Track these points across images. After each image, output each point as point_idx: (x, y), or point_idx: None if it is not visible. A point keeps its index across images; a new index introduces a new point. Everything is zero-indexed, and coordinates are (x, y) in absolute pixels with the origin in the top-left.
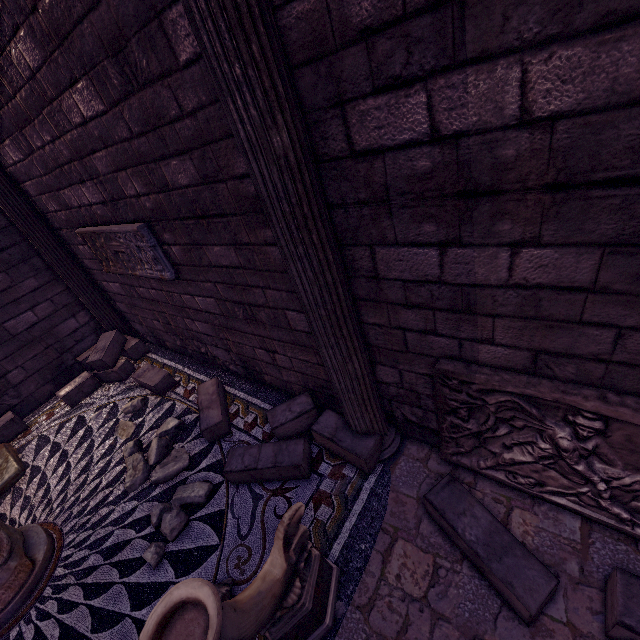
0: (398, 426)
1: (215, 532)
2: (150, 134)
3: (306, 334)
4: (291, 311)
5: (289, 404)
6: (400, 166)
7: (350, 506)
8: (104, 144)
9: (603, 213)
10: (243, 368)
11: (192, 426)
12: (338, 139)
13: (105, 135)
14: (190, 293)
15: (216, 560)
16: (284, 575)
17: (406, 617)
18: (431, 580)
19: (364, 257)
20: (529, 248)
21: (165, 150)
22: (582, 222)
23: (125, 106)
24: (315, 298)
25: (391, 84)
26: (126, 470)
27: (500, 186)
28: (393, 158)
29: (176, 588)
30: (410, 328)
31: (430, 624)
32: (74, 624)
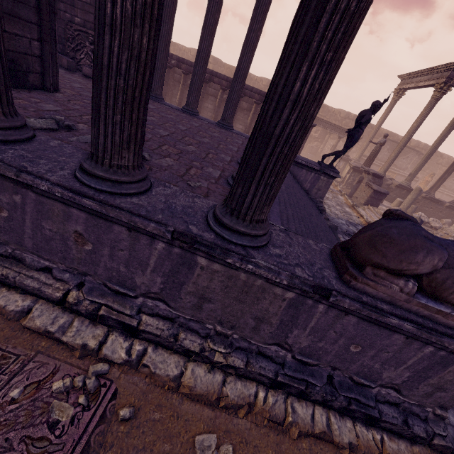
0: None
1: None
2: None
3: None
4: None
5: None
6: None
7: None
8: None
9: None
10: None
11: None
12: None
13: None
14: None
15: None
16: None
17: None
18: None
19: None
20: None
21: None
22: None
23: None
24: None
25: None
26: None
27: None
28: None
29: None
30: (62, 10)
31: None
32: None
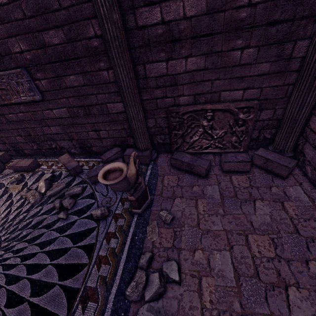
0: (155, 148)
1: (91, 199)
2: (38, 17)
3: (116, 114)
4: (110, 103)
5: (110, 151)
6: (153, 32)
7: (145, 174)
8: (1, 21)
9: (204, 45)
10: (80, 148)
11: (60, 175)
12: (132, 22)
13: (3, 16)
14: (50, 108)
15: (96, 205)
16: (136, 173)
17: (173, 190)
18: (178, 180)
19: (141, 69)
20: (189, 58)
21: (47, 25)
22: (200, 48)
23: (23, 1)
24: (127, 83)
25: (150, 3)
26: (26, 200)
27: (181, 38)
28: (151, 29)
29: (105, 167)
30: (158, 97)
31: (181, 189)
32: (28, 252)
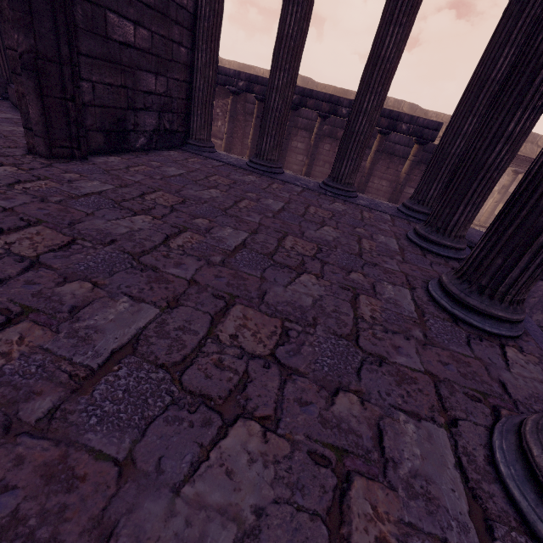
0: None
1: None
2: None
3: None
4: None
5: None
6: None
7: None
8: None
9: None
10: None
11: None
12: None
13: None
14: None
15: None
16: None
17: None
18: None
19: None
20: None
21: None
22: None
23: None
24: None
25: None
26: None
27: None
28: None
29: None
30: None
31: None
32: None
